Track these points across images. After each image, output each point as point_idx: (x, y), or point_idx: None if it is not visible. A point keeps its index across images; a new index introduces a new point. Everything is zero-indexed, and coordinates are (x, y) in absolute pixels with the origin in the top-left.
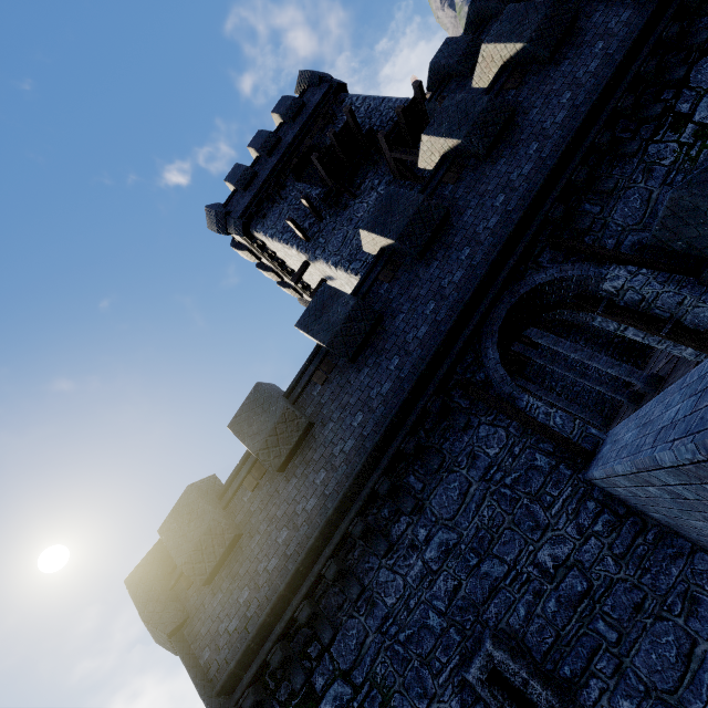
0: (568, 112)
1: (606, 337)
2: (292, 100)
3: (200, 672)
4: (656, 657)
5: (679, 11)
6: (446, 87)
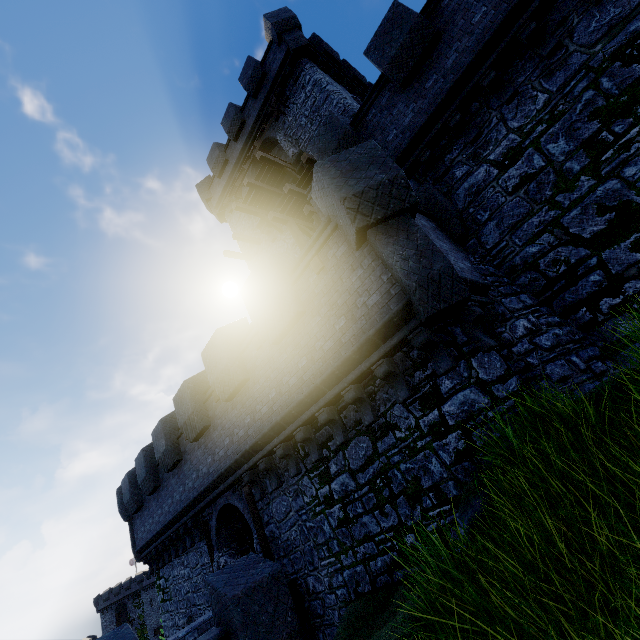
0: (268, 410)
1: None
2: (252, 69)
3: (134, 540)
4: None
5: (371, 370)
6: None
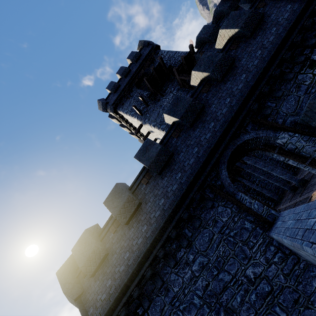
0: (259, 60)
1: None
2: (136, 53)
3: None
4: None
5: (312, 13)
6: (204, 47)
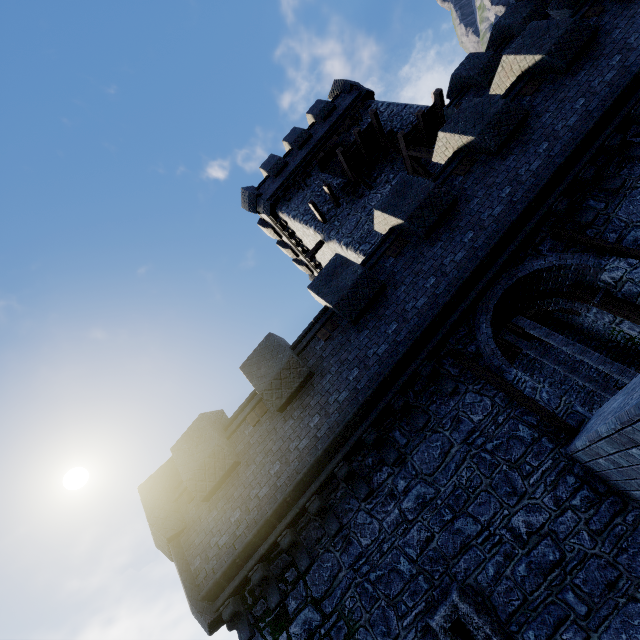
0: (580, 116)
1: (600, 341)
2: (325, 103)
3: (190, 576)
4: (626, 638)
5: None
6: (464, 96)
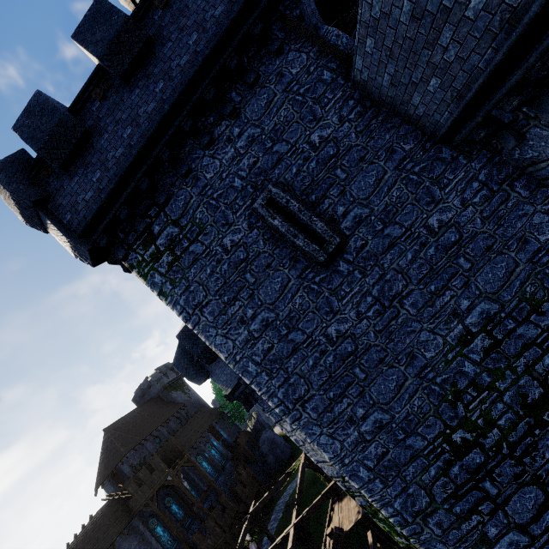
0: None
1: None
2: None
3: (64, 226)
4: (364, 183)
5: None
6: None
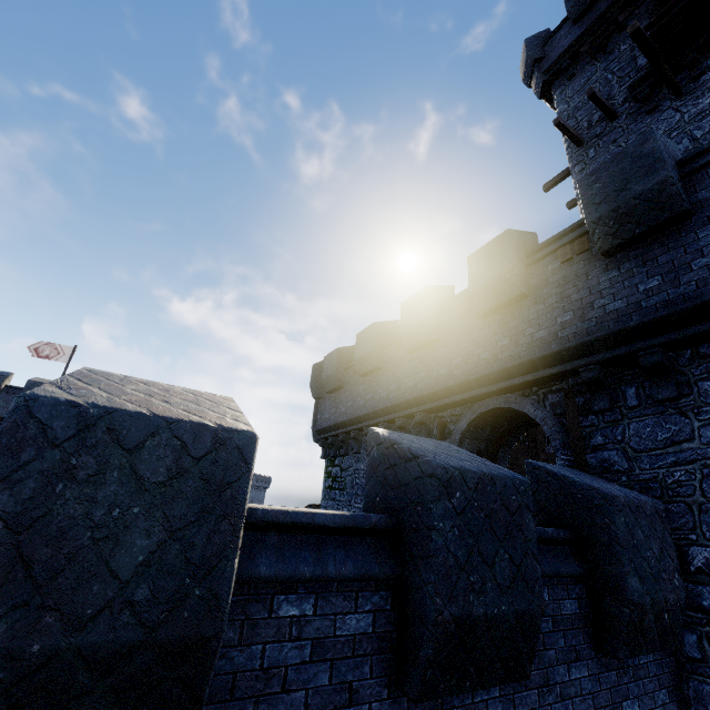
0: None
1: None
2: None
3: (316, 419)
4: None
5: None
6: None
